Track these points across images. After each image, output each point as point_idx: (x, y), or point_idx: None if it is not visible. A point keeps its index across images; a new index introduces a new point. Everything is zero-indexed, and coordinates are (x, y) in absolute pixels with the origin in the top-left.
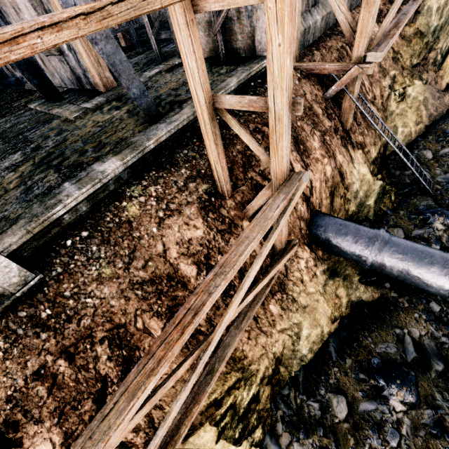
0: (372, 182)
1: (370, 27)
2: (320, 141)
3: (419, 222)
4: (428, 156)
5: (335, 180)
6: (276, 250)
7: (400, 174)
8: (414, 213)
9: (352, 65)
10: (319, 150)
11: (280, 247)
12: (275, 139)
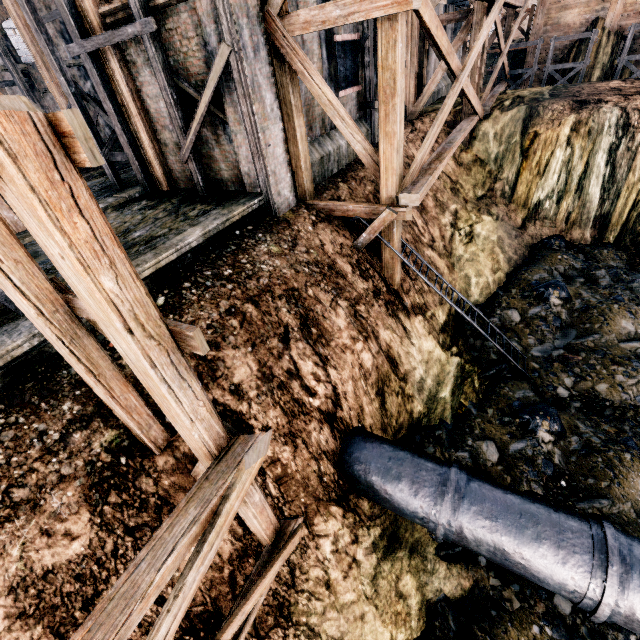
0: (445, 359)
1: (395, 162)
2: (349, 315)
3: (517, 429)
4: (514, 319)
5: (382, 371)
6: (262, 542)
7: (482, 345)
8: (507, 413)
9: (383, 208)
10: (347, 330)
11: (265, 541)
12: (160, 401)
